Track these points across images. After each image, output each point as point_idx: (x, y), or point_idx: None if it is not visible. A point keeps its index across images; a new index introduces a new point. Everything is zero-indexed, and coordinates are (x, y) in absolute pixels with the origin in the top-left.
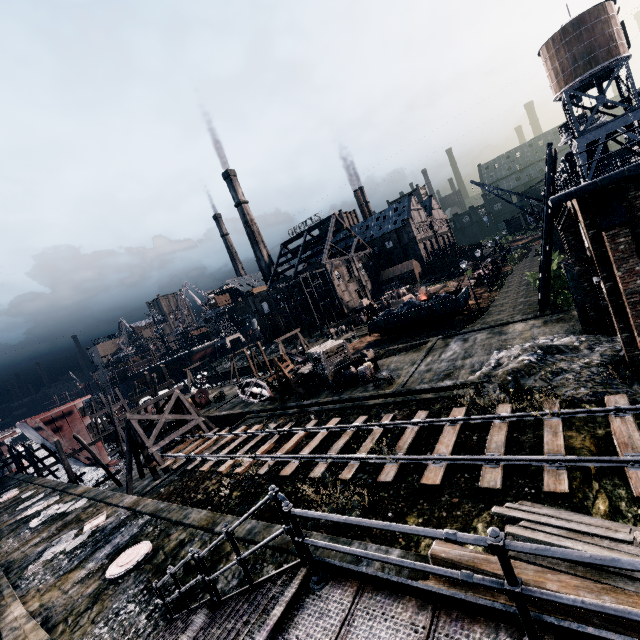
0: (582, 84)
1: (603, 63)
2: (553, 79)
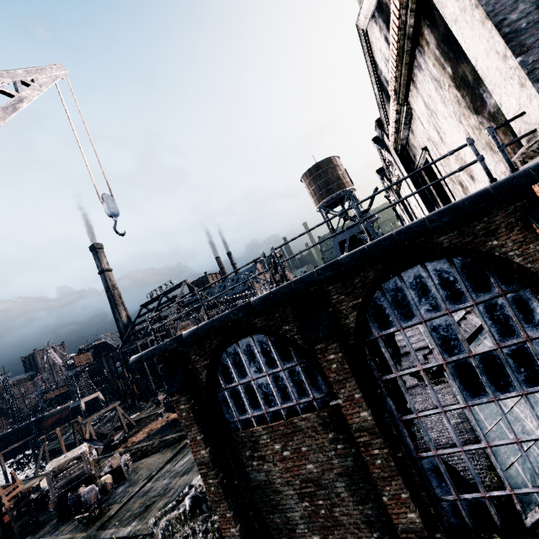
0: (331, 202)
1: (336, 192)
2: (312, 198)
